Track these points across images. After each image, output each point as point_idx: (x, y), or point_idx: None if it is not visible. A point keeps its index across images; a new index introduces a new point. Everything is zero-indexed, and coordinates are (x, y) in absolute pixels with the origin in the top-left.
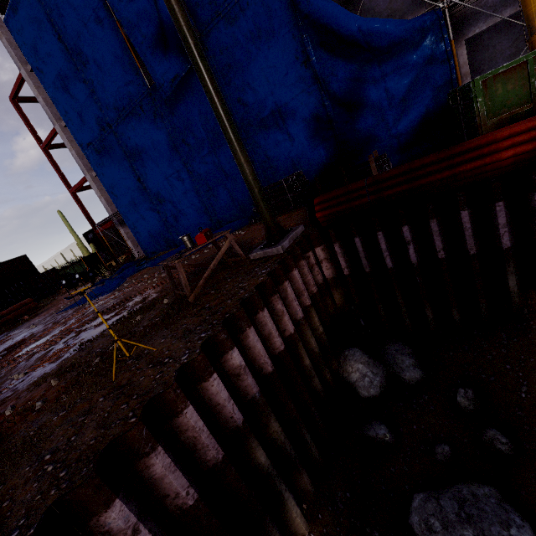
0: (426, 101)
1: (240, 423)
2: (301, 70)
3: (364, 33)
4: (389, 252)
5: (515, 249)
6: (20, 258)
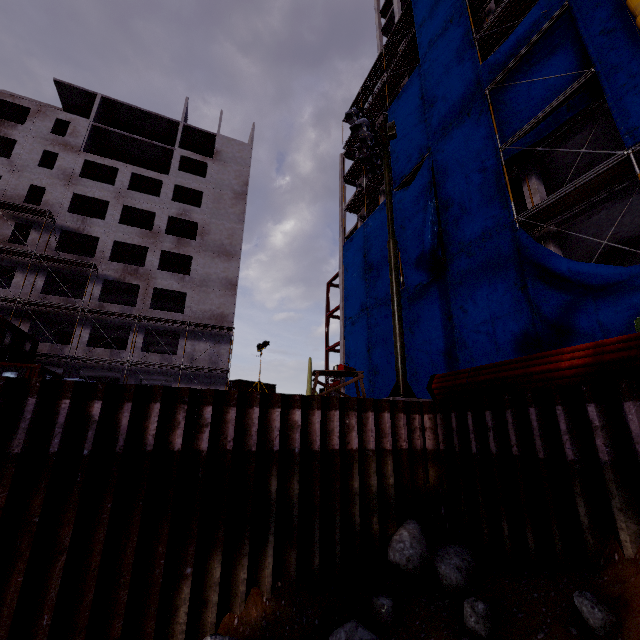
0: None
1: (275, 449)
2: (518, 294)
3: (573, 273)
4: (475, 435)
5: (582, 465)
6: (272, 385)
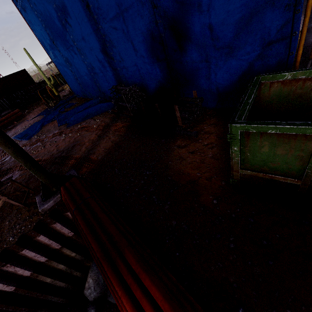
0: (251, 58)
1: None
2: None
3: None
4: None
5: None
6: (22, 71)
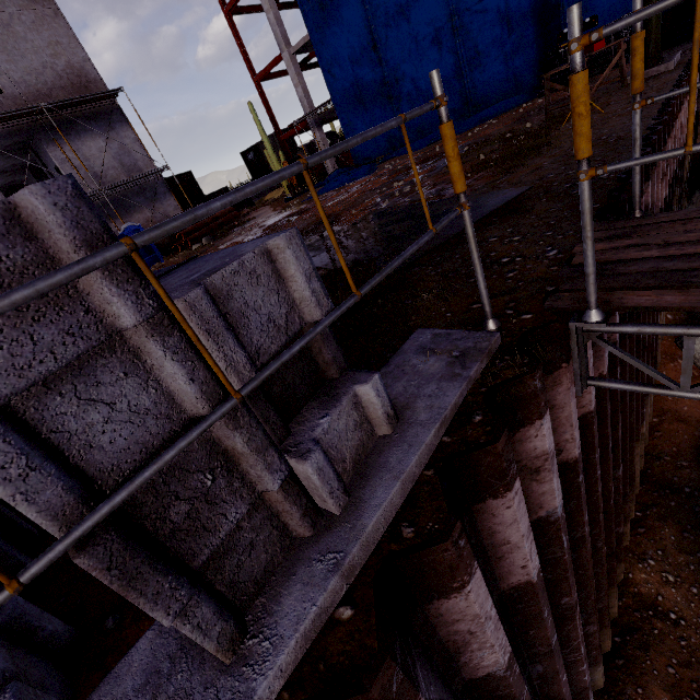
0: None
1: (677, 166)
2: None
3: None
4: None
5: None
6: (186, 174)
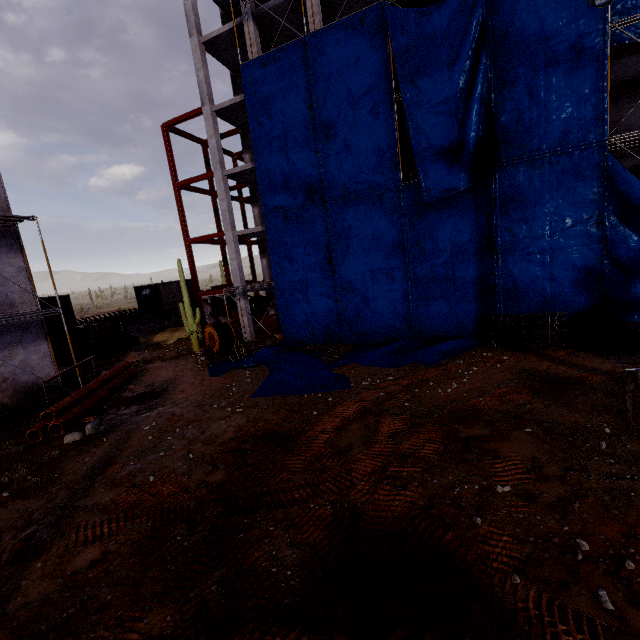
0: None
1: None
2: (591, 228)
3: None
4: None
5: None
6: (62, 297)
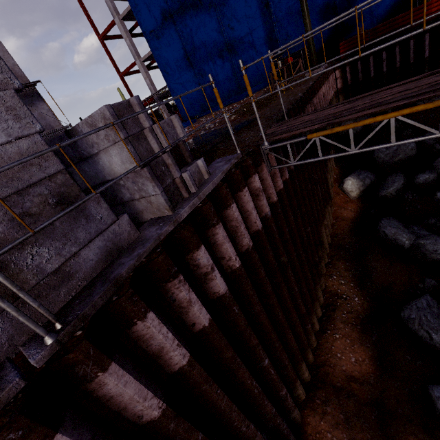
0: None
1: None
2: None
3: None
4: (373, 68)
5: (430, 57)
6: None
